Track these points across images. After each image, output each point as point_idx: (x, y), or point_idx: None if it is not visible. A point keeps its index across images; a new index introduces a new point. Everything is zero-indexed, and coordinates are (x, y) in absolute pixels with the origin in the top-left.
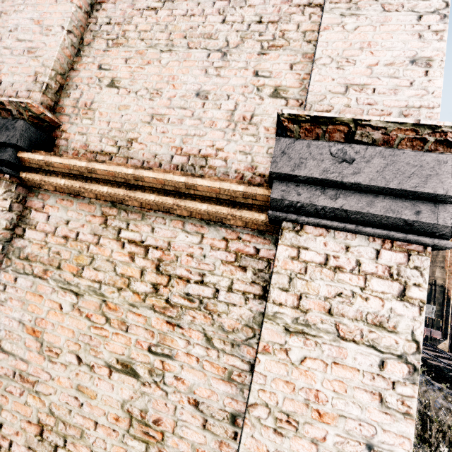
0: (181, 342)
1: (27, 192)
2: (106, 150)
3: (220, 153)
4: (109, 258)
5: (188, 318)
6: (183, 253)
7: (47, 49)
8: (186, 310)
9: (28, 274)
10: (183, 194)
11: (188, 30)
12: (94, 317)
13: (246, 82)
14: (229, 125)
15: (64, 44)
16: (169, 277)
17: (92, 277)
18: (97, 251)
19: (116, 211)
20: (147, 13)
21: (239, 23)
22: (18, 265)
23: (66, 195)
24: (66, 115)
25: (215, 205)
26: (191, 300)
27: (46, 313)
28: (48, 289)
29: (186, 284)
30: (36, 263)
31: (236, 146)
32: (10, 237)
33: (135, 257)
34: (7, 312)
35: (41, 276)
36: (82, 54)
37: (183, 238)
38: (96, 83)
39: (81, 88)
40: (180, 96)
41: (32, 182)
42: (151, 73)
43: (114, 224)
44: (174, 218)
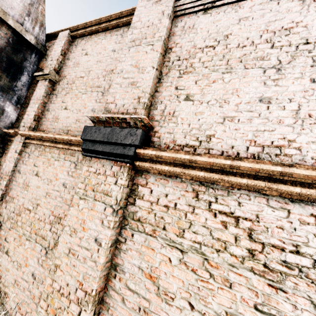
0: (287, 306)
1: (134, 173)
2: (190, 144)
3: (293, 144)
4: (204, 224)
5: (289, 283)
6: (272, 225)
7: (144, 82)
8: (286, 276)
9: (141, 232)
10: (272, 179)
11: (242, 57)
12: (199, 271)
13: (305, 88)
14: (296, 121)
15: (154, 77)
16: (262, 245)
17: (192, 239)
18: (193, 218)
19: (205, 188)
20: (206, 50)
21: (286, 46)
22: (133, 224)
23: (162, 175)
24: (156, 121)
25: (309, 189)
26: (289, 267)
27: (159, 264)
28: (158, 244)
29: (280, 253)
30: (146, 224)
31: (307, 138)
32: (126, 204)
33: (227, 225)
34: (129, 259)
35: (151, 234)
36: (162, 81)
37: (270, 212)
38: (175, 99)
39: (165, 103)
40: (245, 102)
41: (141, 168)
42: (217, 89)
43: (204, 198)
44: (257, 195)
